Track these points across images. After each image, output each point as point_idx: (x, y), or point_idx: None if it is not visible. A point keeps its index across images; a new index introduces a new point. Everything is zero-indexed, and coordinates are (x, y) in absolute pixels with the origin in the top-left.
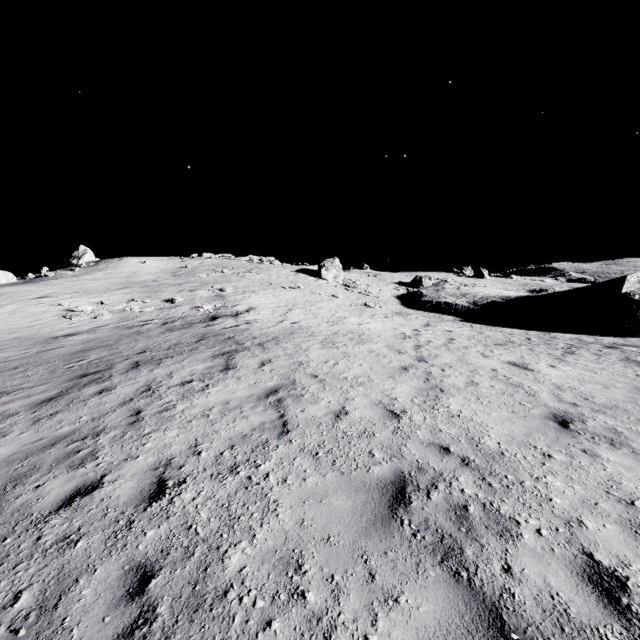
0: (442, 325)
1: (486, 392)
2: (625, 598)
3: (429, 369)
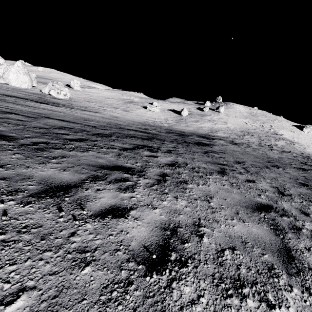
0: None
1: None
2: None
3: None
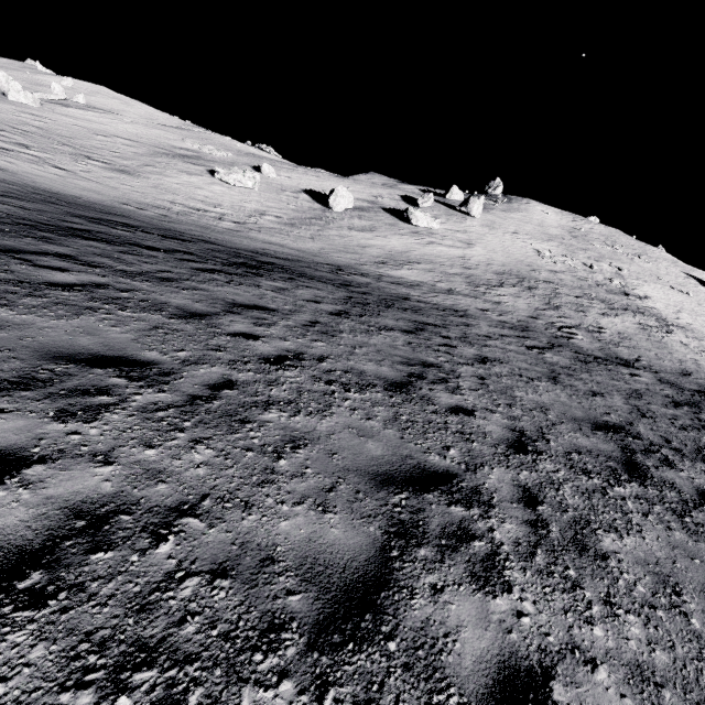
0: None
1: None
2: None
3: None
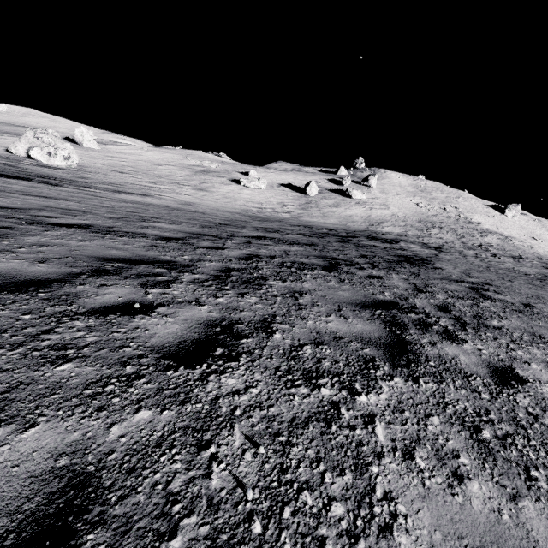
0: None
1: None
2: None
3: None
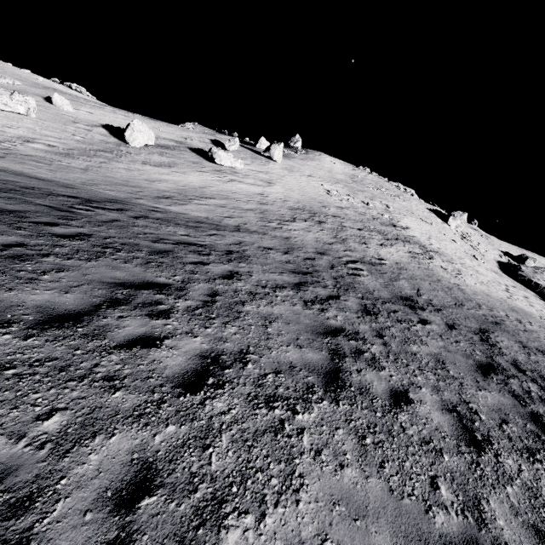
0: (524, 292)
1: (533, 309)
2: (539, 324)
3: (511, 295)
